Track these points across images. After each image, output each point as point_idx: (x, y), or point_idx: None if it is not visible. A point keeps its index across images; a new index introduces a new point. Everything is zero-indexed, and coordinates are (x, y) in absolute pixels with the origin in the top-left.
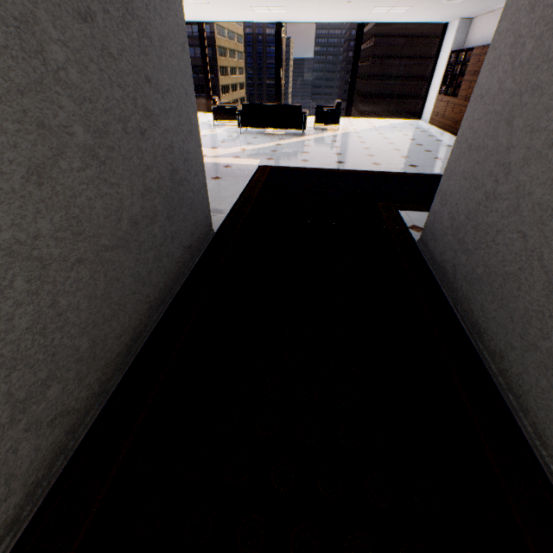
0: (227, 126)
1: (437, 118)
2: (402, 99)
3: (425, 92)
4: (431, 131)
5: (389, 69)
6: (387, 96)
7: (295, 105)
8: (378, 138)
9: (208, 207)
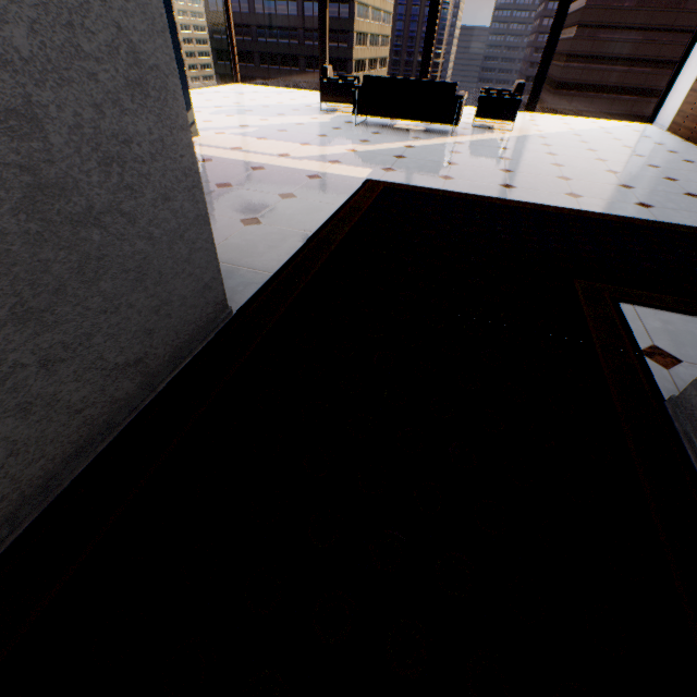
0: (339, 112)
1: (686, 123)
2: (613, 94)
3: (671, 75)
4: (673, 144)
5: (602, 46)
6: (591, 88)
7: (446, 83)
8: (578, 149)
9: (214, 266)
